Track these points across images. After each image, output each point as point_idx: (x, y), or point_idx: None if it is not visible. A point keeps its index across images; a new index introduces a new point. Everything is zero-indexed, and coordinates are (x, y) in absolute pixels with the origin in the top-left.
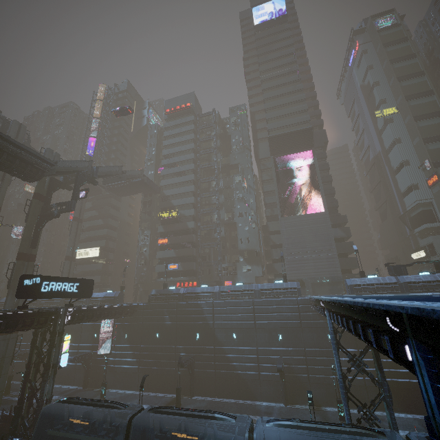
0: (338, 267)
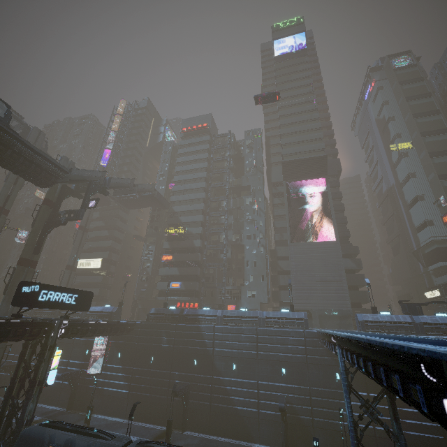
0: (348, 300)
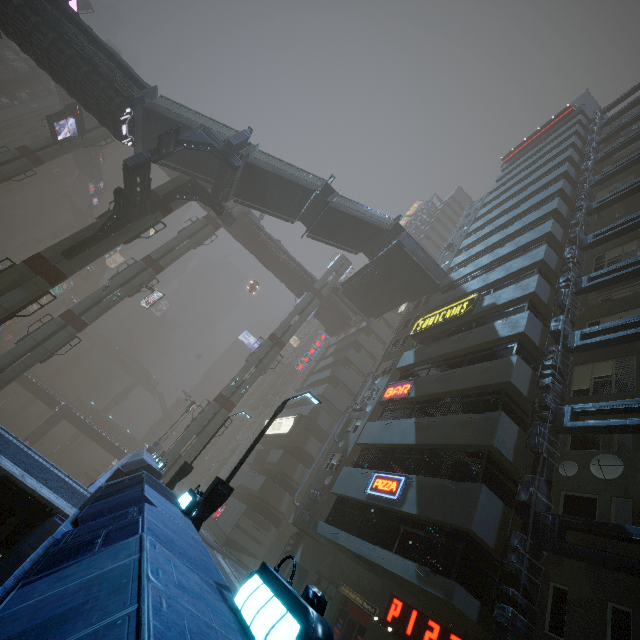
0: None
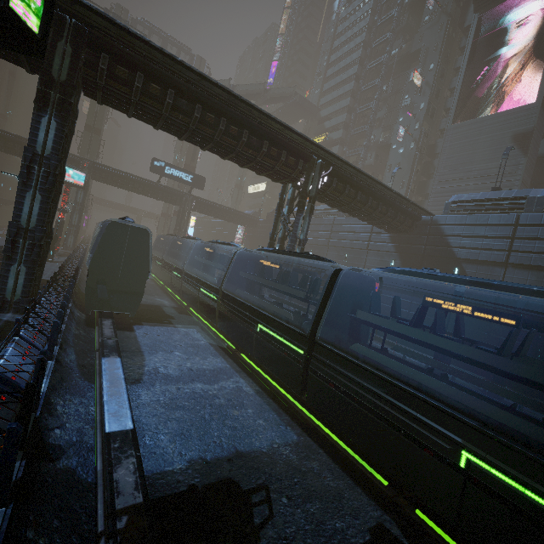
0: None
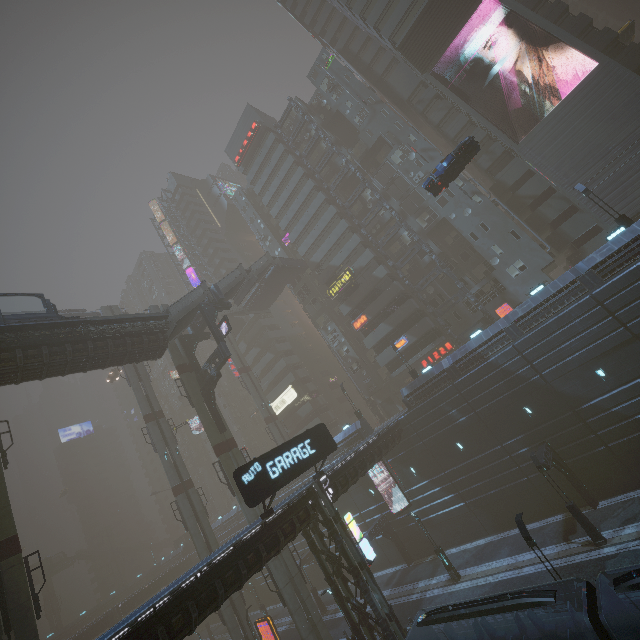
0: None
